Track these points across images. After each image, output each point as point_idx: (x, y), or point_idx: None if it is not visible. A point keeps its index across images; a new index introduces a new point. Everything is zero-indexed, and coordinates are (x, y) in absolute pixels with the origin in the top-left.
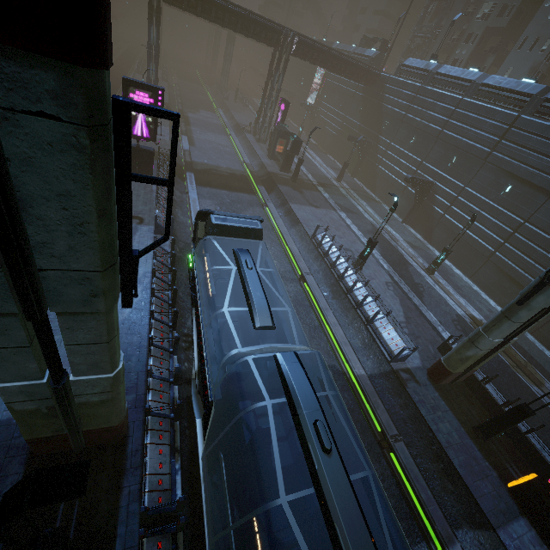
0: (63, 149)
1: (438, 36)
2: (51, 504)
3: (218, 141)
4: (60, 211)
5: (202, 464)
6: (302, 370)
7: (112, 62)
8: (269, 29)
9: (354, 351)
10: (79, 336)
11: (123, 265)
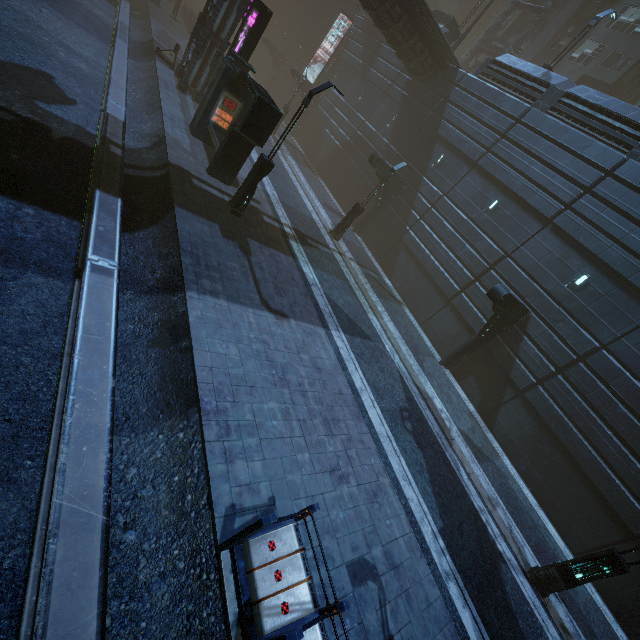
0: None
1: None
2: None
3: (66, 37)
4: None
5: None
6: None
7: None
8: None
9: None
10: None
11: None
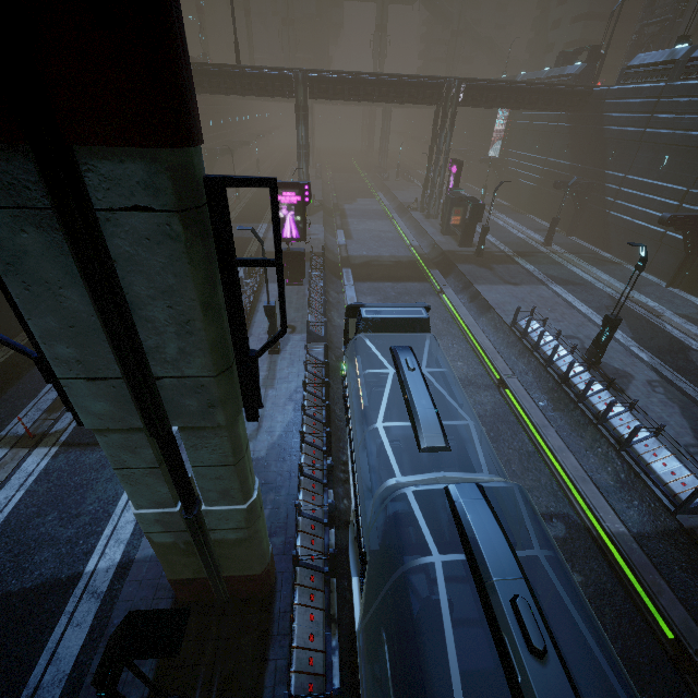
0: (159, 241)
1: (686, 11)
2: (142, 658)
3: (379, 228)
4: (166, 310)
5: (360, 644)
6: (488, 512)
7: (201, 140)
8: (427, 87)
9: (600, 491)
10: (204, 456)
11: (240, 368)
